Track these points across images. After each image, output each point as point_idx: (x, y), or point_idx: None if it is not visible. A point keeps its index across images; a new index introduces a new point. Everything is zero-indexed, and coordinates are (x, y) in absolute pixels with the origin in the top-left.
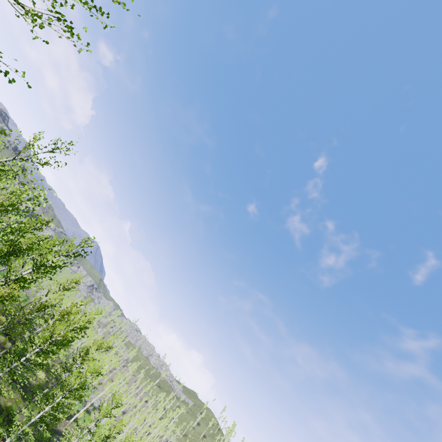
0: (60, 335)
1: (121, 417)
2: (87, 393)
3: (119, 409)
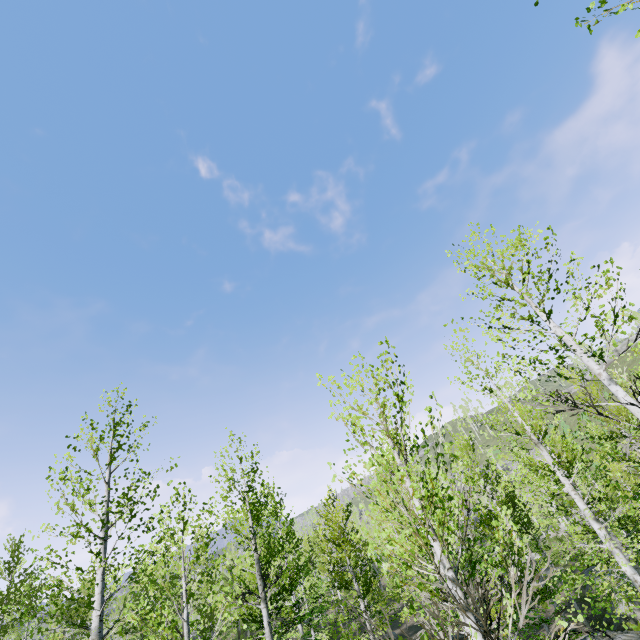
0: None
1: None
2: None
3: None
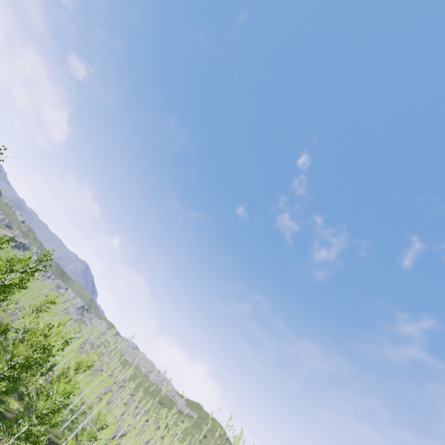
0: (21, 358)
1: (118, 440)
2: (78, 420)
3: (111, 432)
